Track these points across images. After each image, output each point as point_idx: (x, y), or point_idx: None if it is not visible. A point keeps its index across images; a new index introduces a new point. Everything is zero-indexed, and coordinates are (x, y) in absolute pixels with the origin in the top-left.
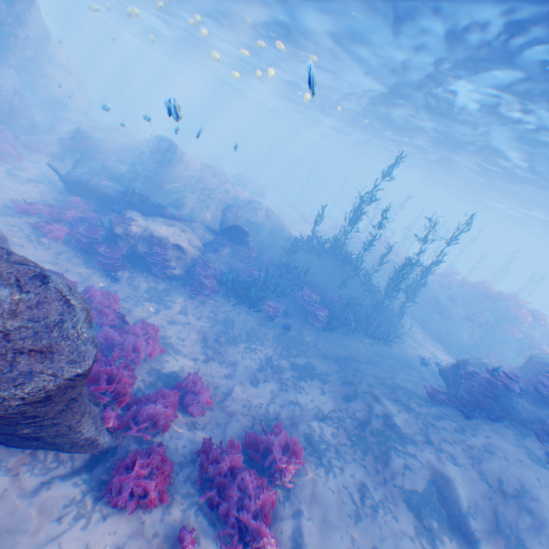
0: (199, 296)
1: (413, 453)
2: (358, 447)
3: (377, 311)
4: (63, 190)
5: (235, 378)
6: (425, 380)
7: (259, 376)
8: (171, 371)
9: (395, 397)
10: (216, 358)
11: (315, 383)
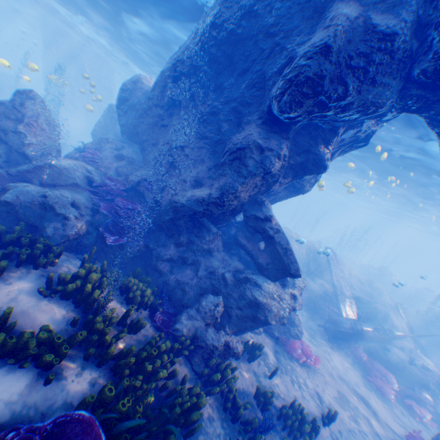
0: None
1: None
2: None
3: None
4: (328, 336)
5: None
6: None
7: None
8: None
9: None
10: None
11: None
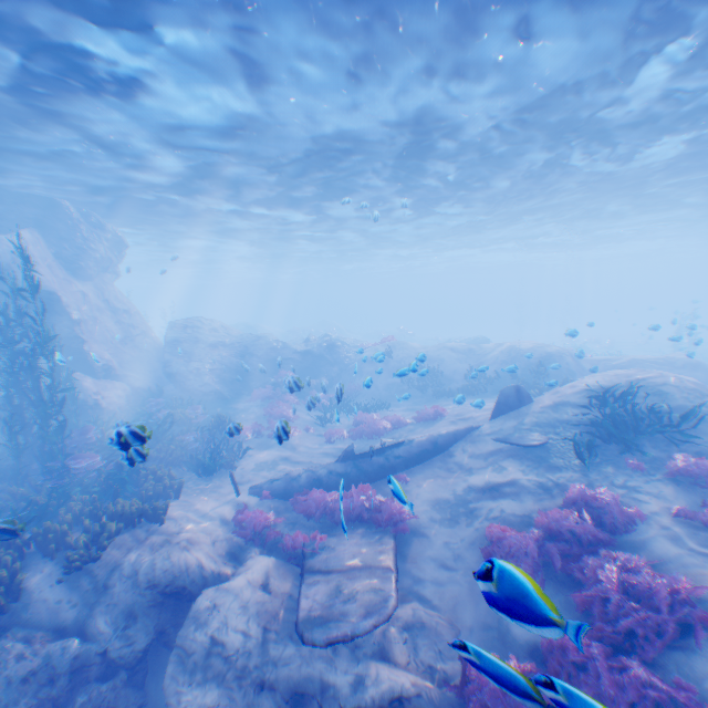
0: None
1: None
2: None
3: None
4: None
5: None
6: None
7: None
8: None
9: None
10: None
11: None
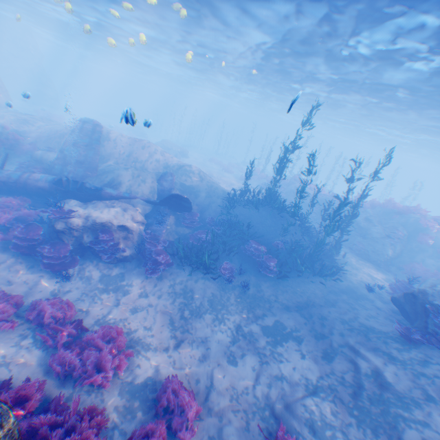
0: (155, 274)
1: (425, 421)
2: (366, 425)
3: (320, 251)
4: None
5: (212, 361)
6: (381, 310)
7: (235, 350)
8: (145, 378)
9: (372, 345)
10: (187, 341)
11: (290, 345)
